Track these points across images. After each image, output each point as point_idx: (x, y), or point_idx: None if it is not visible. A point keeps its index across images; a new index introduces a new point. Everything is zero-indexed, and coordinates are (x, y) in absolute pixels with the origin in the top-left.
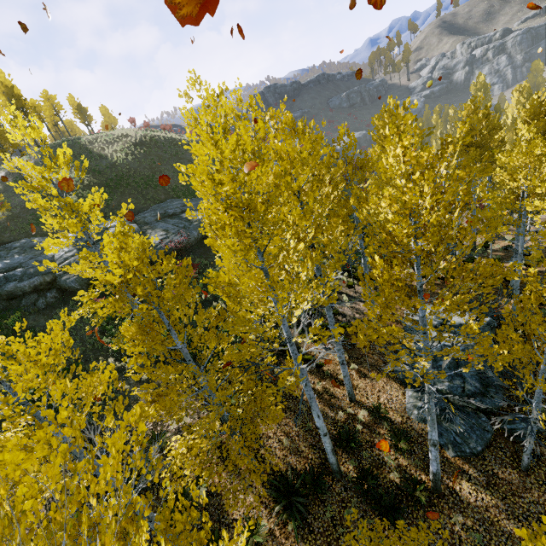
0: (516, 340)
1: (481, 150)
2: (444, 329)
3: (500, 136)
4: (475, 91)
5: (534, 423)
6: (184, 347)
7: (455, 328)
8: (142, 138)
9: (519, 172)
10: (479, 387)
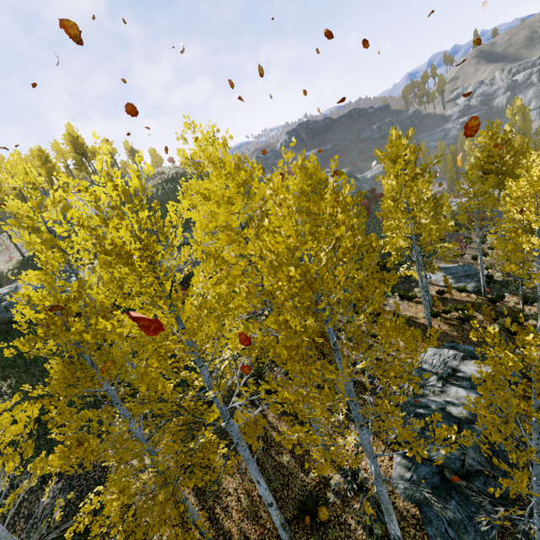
0: (489, 417)
1: (502, 177)
2: (452, 381)
3: (528, 161)
4: (512, 116)
5: (539, 531)
6: (111, 389)
7: (466, 380)
8: (174, 175)
9: (521, 203)
10: (484, 463)
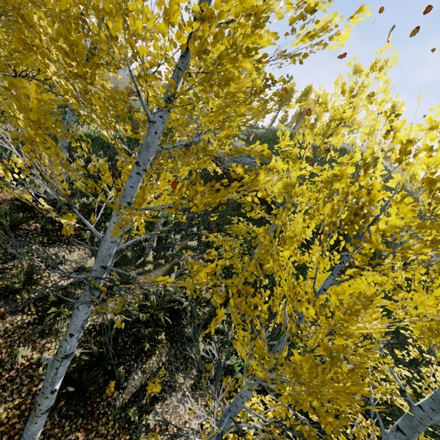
0: None
1: None
2: None
3: None
4: None
5: None
6: None
7: None
8: (361, 150)
9: None
10: None
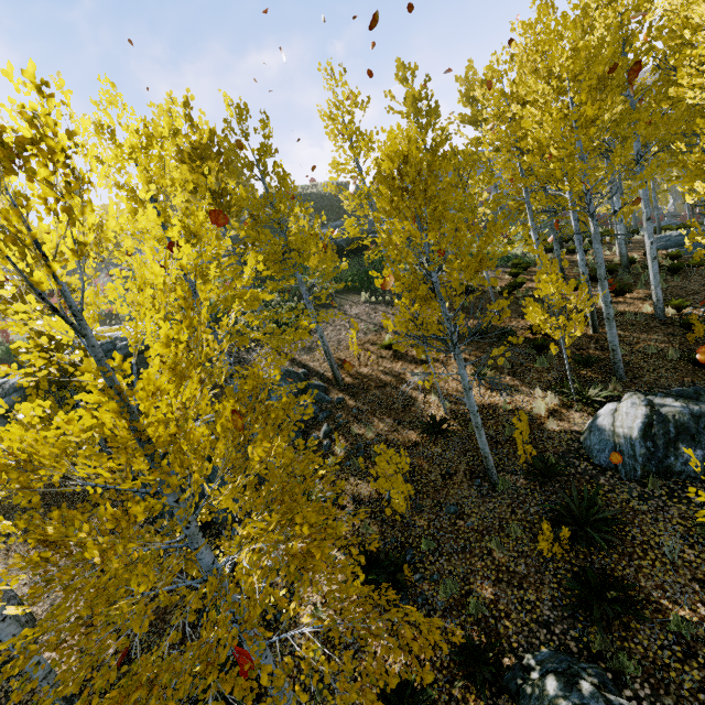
0: None
1: None
2: None
3: None
4: None
5: None
6: None
7: None
8: (339, 182)
9: None
10: None
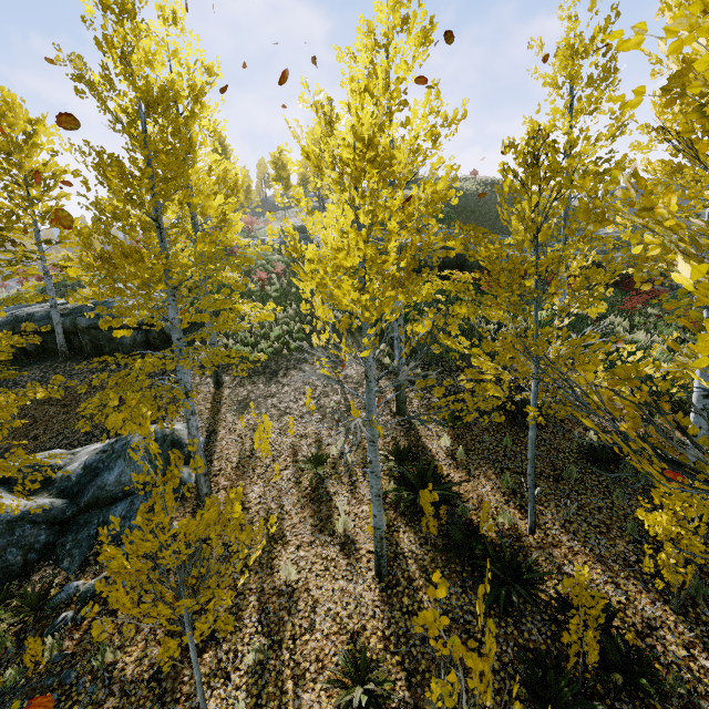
0: None
1: None
2: None
3: None
4: None
5: None
6: None
7: None
8: (495, 180)
9: None
10: None
